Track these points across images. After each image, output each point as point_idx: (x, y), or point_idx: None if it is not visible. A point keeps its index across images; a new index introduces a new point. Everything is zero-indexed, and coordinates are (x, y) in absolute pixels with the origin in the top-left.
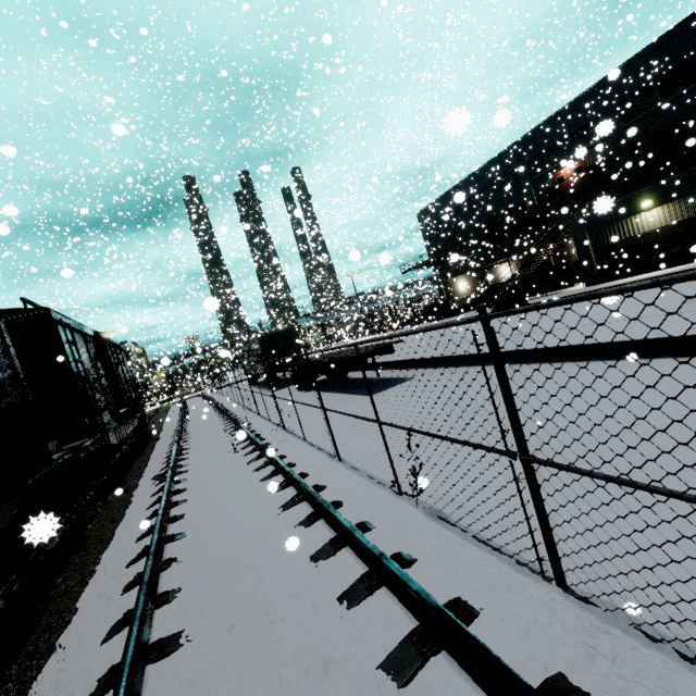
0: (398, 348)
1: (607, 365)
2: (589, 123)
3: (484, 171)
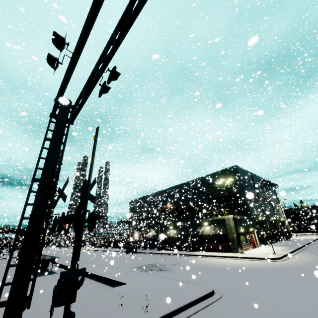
0: (82, 258)
1: (85, 279)
2: (174, 195)
3: (150, 196)
